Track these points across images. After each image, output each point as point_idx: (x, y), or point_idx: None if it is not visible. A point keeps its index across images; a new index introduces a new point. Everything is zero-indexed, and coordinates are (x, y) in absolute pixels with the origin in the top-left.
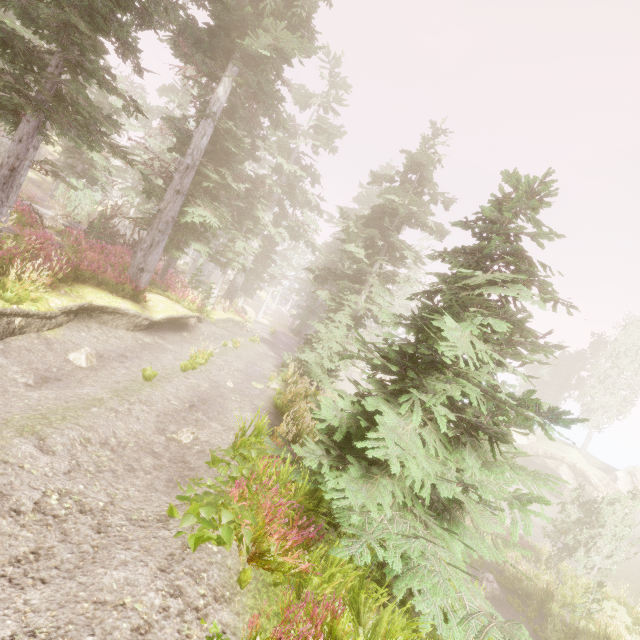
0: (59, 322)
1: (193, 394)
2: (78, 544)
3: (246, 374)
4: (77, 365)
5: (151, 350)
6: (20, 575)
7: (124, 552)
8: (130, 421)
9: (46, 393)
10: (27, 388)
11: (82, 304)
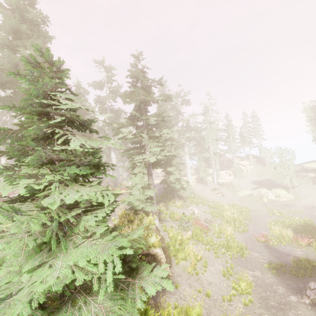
0: None
1: None
2: None
3: None
4: None
5: None
6: None
7: None
8: None
9: None
10: None
11: None
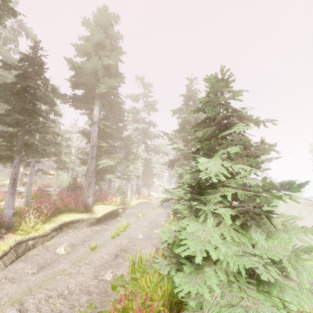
0: (52, 236)
1: (118, 249)
2: None
3: (150, 227)
4: (60, 254)
5: (99, 233)
6: None
7: None
8: (78, 277)
9: (40, 275)
10: (32, 275)
11: (60, 223)
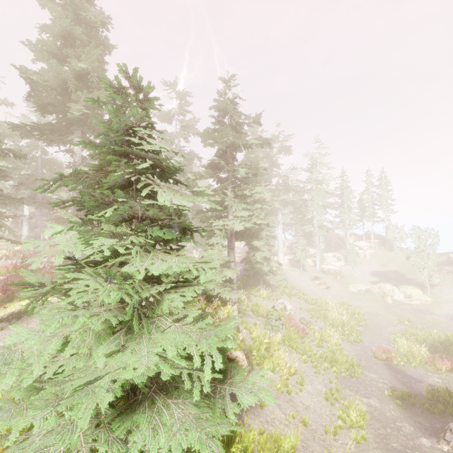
0: None
1: None
2: None
3: None
4: None
5: None
6: None
7: None
8: None
9: None
10: None
11: (12, 311)
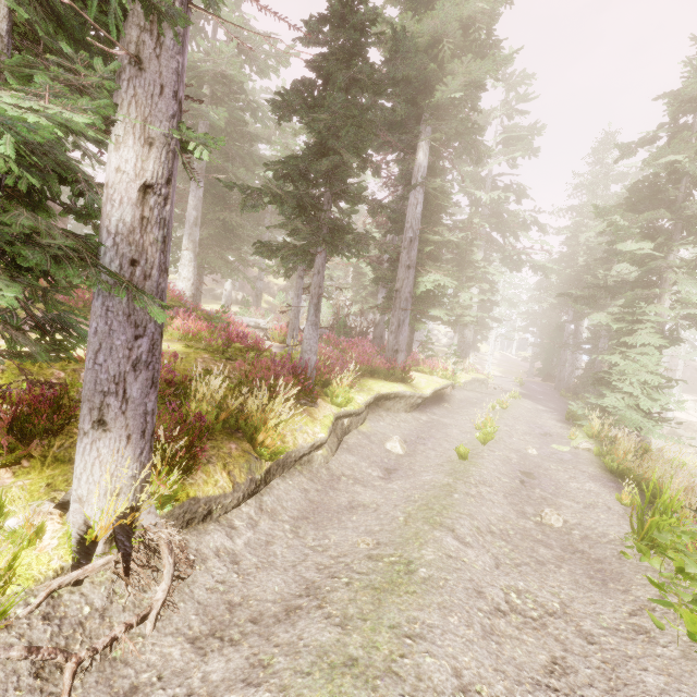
0: (364, 416)
1: (511, 468)
2: (583, 656)
3: (537, 436)
4: (396, 453)
5: (435, 427)
6: (568, 691)
7: (645, 674)
8: (489, 505)
9: (400, 484)
10: (383, 481)
11: (374, 396)
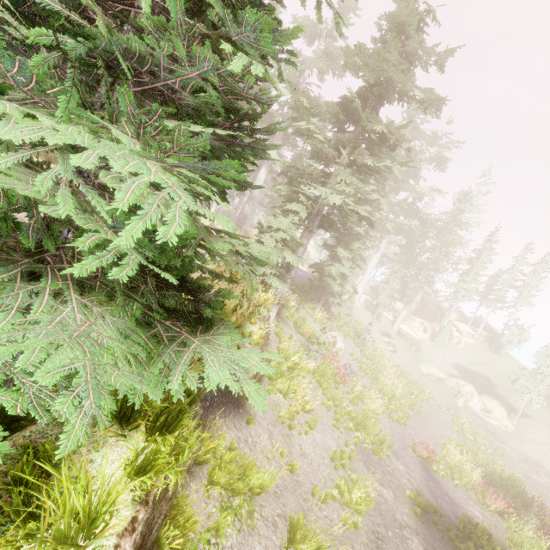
0: None
1: None
2: None
3: None
4: None
5: None
6: None
7: None
8: None
9: None
10: None
11: None
